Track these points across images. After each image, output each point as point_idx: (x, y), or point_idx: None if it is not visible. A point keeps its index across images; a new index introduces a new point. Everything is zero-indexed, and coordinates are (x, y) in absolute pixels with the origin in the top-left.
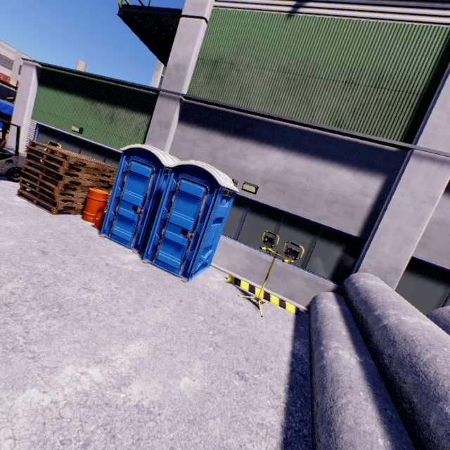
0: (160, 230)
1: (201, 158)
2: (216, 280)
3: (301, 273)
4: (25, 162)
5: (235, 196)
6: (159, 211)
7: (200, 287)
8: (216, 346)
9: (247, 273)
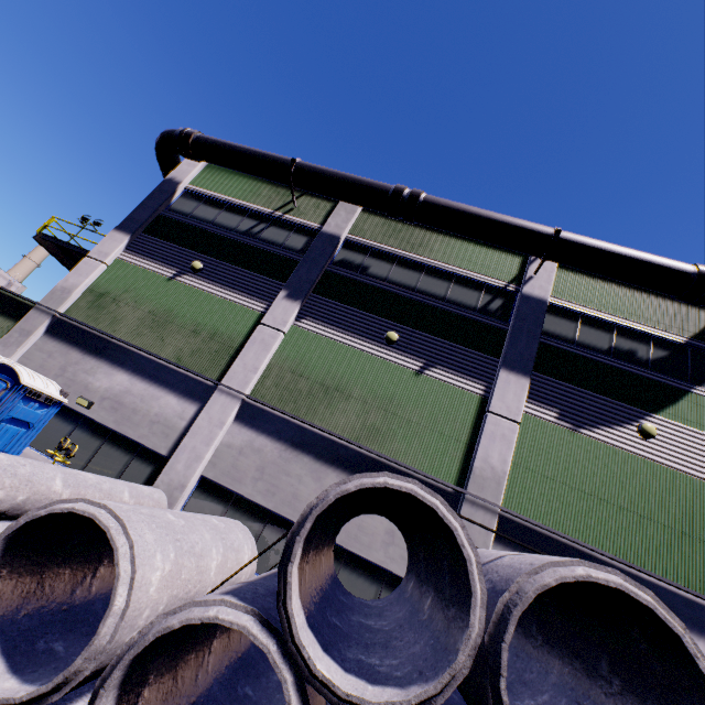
0: None
1: (51, 369)
2: None
3: None
4: None
5: (71, 410)
6: None
7: None
8: None
9: None
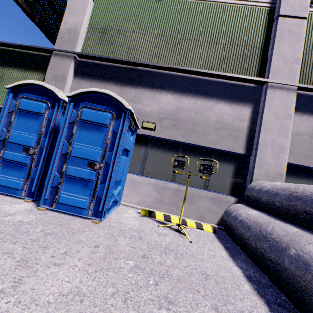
0: (61, 168)
1: None
2: (131, 215)
3: (205, 193)
4: None
5: (136, 136)
6: (58, 146)
7: (117, 226)
8: (168, 303)
9: (157, 204)
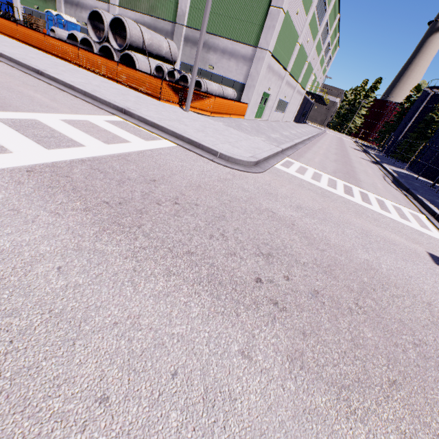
0: None
1: (73, 15)
2: None
3: None
4: (23, 21)
5: (84, 29)
6: None
7: None
8: None
9: None
